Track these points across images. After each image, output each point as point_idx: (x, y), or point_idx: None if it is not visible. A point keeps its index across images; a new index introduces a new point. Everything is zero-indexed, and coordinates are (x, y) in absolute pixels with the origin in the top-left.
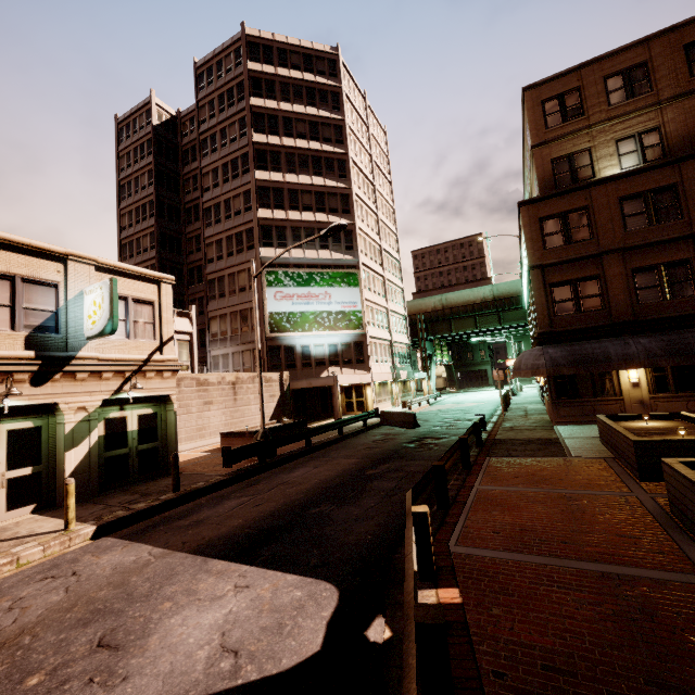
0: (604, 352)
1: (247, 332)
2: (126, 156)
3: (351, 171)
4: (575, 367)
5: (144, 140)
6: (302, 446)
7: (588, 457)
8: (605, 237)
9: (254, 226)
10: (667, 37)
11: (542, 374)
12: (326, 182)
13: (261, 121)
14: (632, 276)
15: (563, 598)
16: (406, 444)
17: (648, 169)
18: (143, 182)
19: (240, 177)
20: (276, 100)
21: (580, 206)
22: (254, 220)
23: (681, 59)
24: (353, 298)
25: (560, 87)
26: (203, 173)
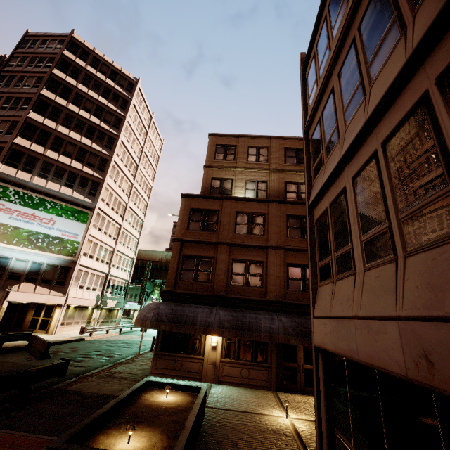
0: (194, 316)
1: None
2: None
3: (117, 146)
4: (171, 325)
5: None
6: None
7: None
8: (223, 233)
9: (6, 146)
10: (279, 140)
11: (147, 326)
12: (93, 145)
13: (56, 85)
14: (232, 264)
15: None
16: None
17: (254, 200)
18: None
19: (16, 110)
20: (77, 81)
21: (215, 209)
22: (8, 143)
23: (282, 153)
24: (77, 230)
25: (227, 141)
26: None
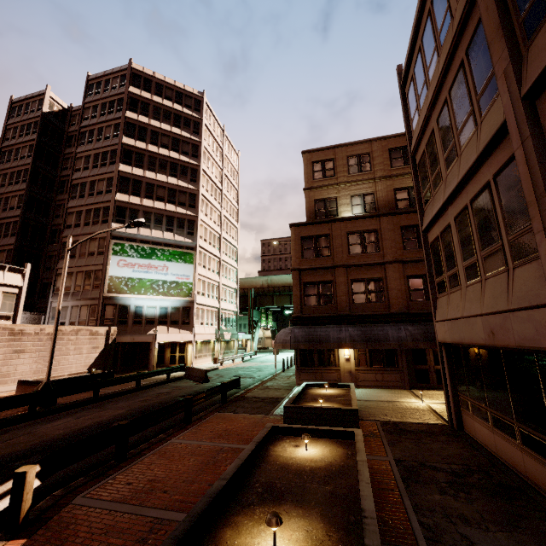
0: (326, 335)
1: (88, 290)
2: (13, 130)
3: (201, 178)
4: (308, 344)
5: (33, 121)
6: (91, 396)
7: (280, 415)
8: (338, 256)
9: (111, 205)
10: (380, 142)
11: (288, 347)
12: (179, 183)
13: (132, 129)
14: (351, 284)
15: (96, 544)
16: (179, 398)
17: (363, 218)
18: (23, 153)
19: (107, 166)
20: (148, 117)
21: (325, 233)
22: (112, 201)
23: (387, 156)
24: (187, 272)
25: (323, 156)
26: (77, 157)
